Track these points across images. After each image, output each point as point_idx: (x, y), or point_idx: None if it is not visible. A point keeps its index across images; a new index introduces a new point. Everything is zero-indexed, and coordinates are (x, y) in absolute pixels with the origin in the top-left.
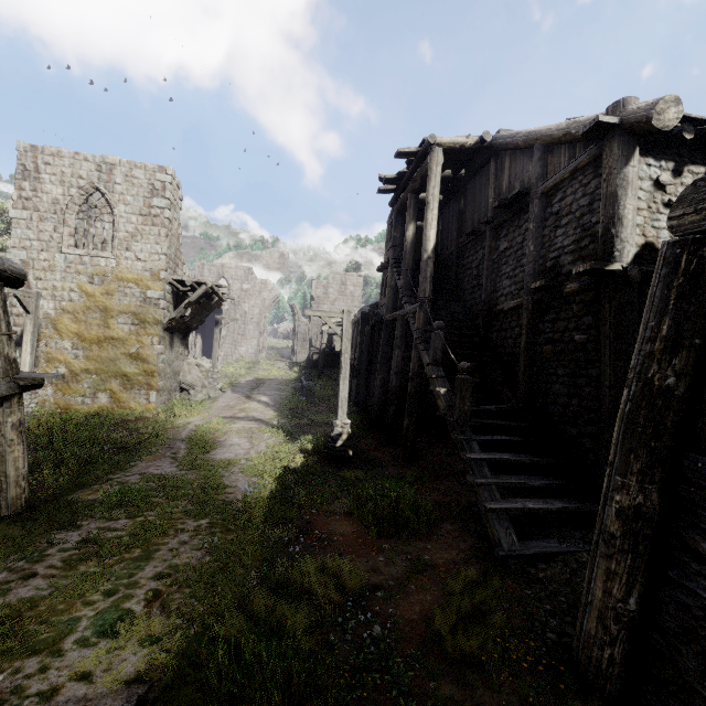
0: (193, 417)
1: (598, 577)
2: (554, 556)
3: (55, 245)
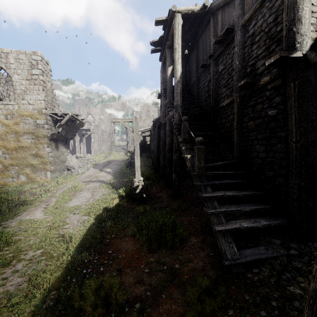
0: (68, 183)
1: None
2: (263, 260)
3: None
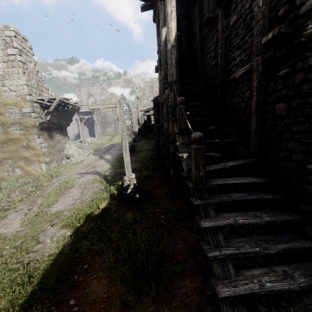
0: (63, 176)
1: None
2: None
3: None
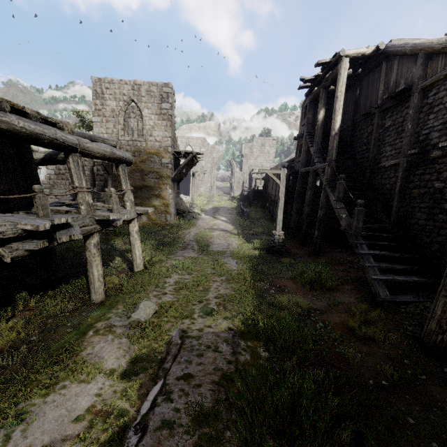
0: (191, 229)
1: (439, 306)
2: (410, 303)
3: (115, 135)
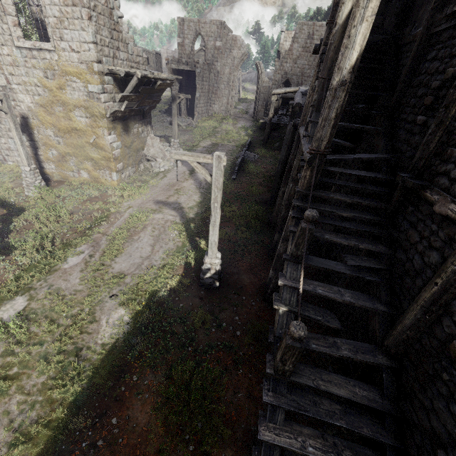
0: (136, 199)
1: None
2: None
3: (8, 38)
